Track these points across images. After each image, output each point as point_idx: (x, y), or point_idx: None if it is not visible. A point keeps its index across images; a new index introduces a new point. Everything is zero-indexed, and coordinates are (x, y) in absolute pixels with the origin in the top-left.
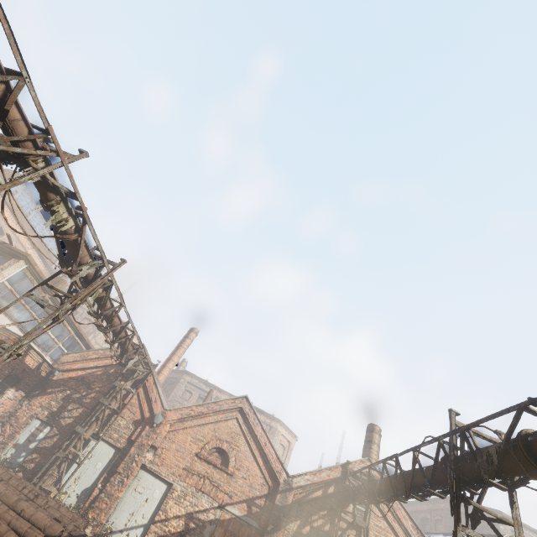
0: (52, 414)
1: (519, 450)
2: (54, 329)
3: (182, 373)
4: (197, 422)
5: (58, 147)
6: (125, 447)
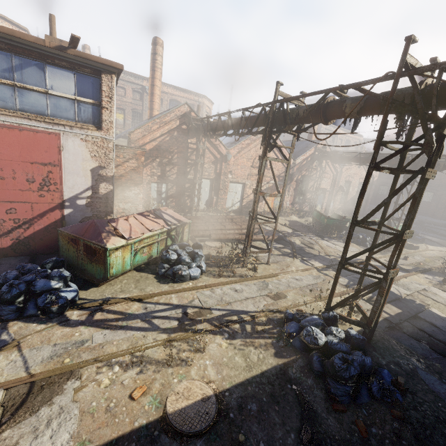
0: (160, 177)
1: None
2: None
3: None
4: (246, 150)
5: None
6: (215, 177)
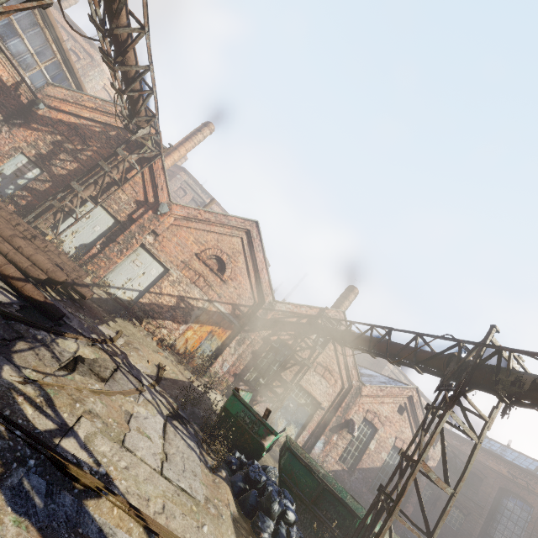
0: (41, 156)
1: None
2: (31, 37)
3: (180, 170)
4: (202, 227)
5: None
6: (125, 222)
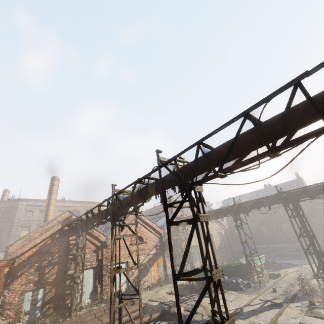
0: (37, 282)
1: (256, 207)
2: None
3: (16, 201)
4: (123, 232)
5: None
6: (98, 264)
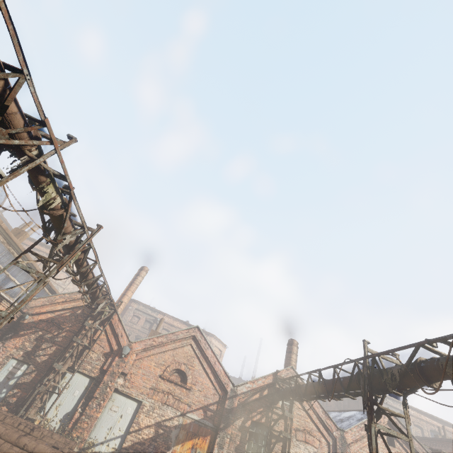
0: (27, 353)
1: (416, 372)
2: (19, 277)
3: (130, 302)
4: (159, 350)
5: (52, 137)
6: (98, 376)
